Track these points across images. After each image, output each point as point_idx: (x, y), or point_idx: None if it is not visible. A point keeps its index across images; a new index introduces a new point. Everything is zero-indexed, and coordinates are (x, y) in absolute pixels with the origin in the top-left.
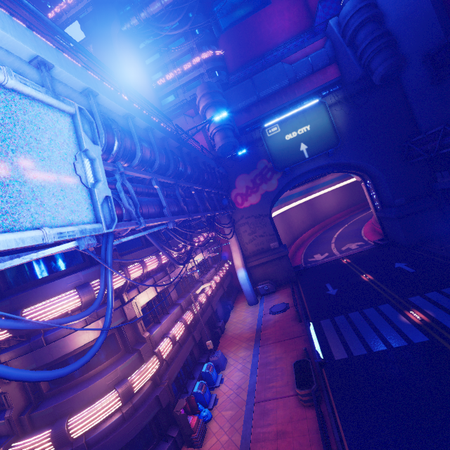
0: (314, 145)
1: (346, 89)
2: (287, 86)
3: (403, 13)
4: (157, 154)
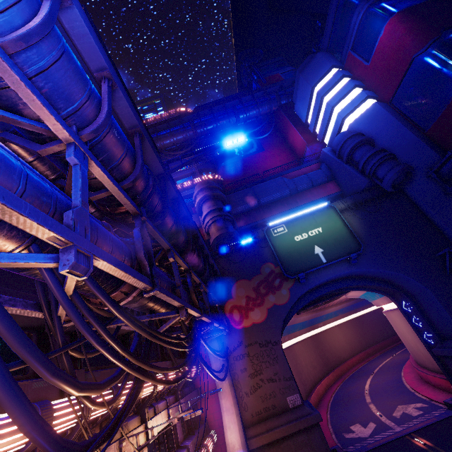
0: (331, 249)
1: (354, 197)
2: (288, 196)
3: (390, 143)
4: (106, 108)
